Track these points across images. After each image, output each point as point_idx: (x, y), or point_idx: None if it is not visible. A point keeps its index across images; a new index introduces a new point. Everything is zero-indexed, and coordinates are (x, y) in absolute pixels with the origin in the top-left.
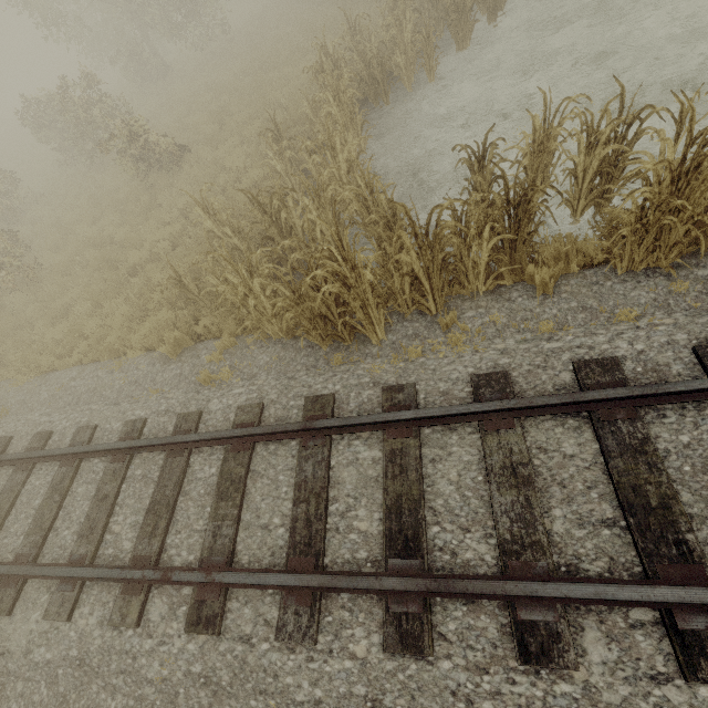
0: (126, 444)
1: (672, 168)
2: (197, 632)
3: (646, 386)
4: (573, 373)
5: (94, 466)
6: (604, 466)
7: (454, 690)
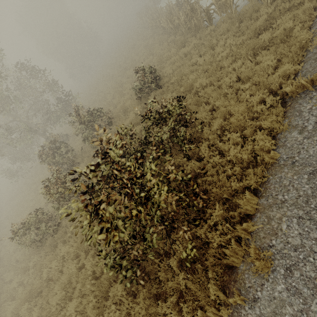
0: None
1: None
2: None
3: None
4: None
5: None
6: None
7: None
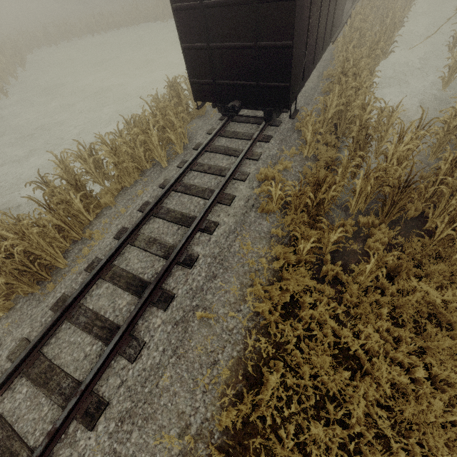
0: None
1: (111, 151)
2: (97, 418)
3: (156, 198)
4: (141, 212)
5: None
6: (167, 221)
7: (187, 292)
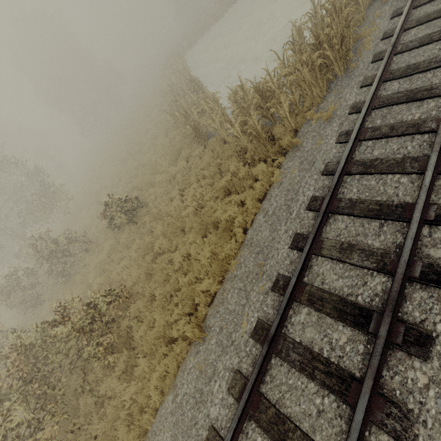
0: (360, 120)
1: None
2: None
3: None
4: None
5: (360, 151)
6: None
7: None
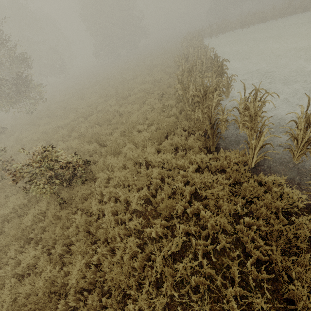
0: None
1: None
2: None
3: None
4: None
5: None
6: None
7: None
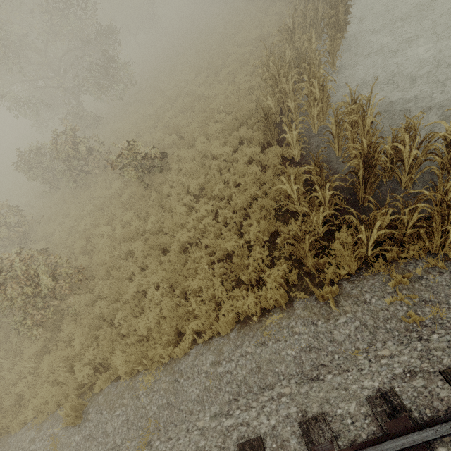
0: (432, 433)
1: None
2: None
3: None
4: None
5: None
6: None
7: None
